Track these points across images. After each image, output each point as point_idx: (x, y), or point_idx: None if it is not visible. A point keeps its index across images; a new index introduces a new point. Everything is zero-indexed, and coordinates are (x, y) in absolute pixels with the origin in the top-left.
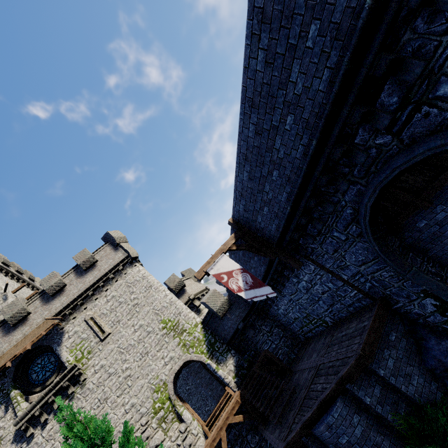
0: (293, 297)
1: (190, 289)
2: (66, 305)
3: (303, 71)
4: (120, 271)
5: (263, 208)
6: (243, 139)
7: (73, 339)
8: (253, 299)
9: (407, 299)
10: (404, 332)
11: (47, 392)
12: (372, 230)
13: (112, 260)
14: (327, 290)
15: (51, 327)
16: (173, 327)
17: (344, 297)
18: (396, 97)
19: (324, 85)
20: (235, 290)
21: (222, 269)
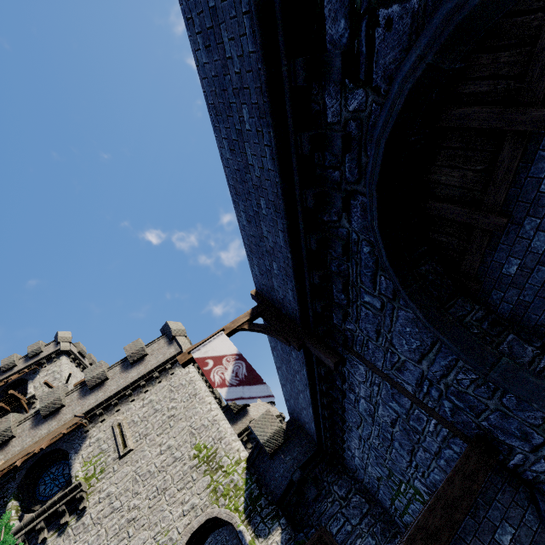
0: (362, 433)
1: (255, 411)
2: (100, 403)
3: (231, 35)
4: (168, 371)
5: (272, 264)
6: (226, 165)
7: (92, 447)
8: (235, 400)
9: (525, 442)
10: (540, 532)
11: (39, 513)
12: (400, 277)
13: (162, 355)
14: (396, 418)
15: (74, 427)
16: (207, 457)
17: (423, 435)
18: (342, 19)
19: (251, 41)
20: (216, 383)
21: (211, 351)
